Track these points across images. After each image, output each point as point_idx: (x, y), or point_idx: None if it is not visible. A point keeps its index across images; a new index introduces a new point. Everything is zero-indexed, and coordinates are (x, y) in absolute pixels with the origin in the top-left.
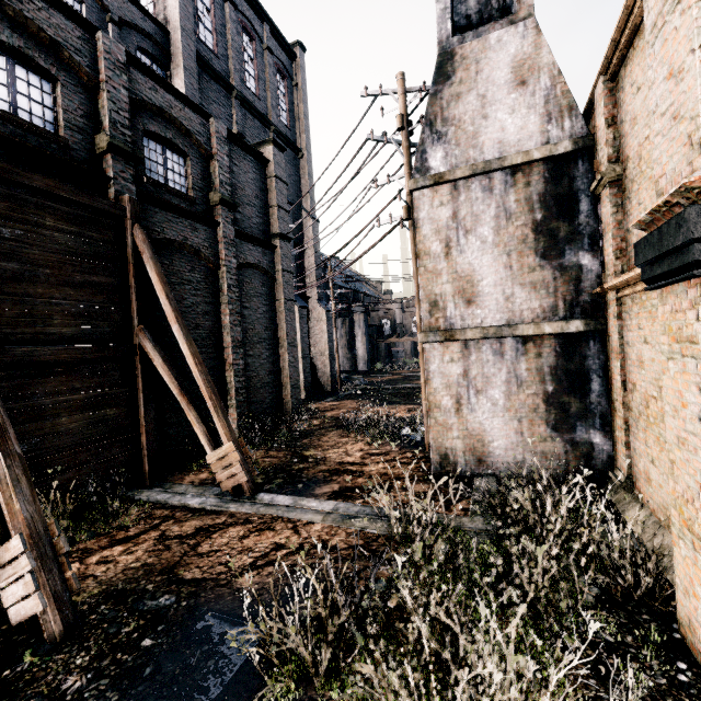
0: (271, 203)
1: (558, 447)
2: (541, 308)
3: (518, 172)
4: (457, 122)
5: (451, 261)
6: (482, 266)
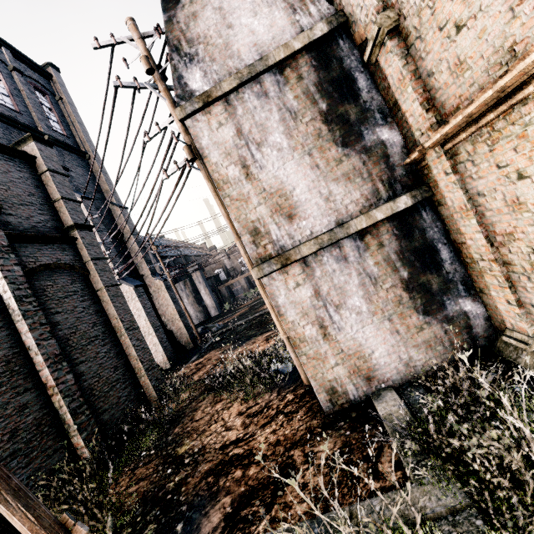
0: (53, 197)
1: (436, 330)
2: (363, 196)
3: (285, 68)
4: (203, 39)
5: (255, 180)
6: (288, 175)
